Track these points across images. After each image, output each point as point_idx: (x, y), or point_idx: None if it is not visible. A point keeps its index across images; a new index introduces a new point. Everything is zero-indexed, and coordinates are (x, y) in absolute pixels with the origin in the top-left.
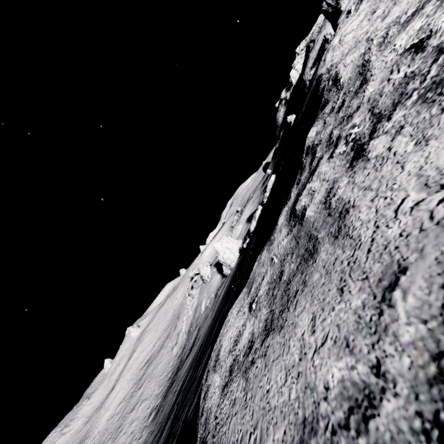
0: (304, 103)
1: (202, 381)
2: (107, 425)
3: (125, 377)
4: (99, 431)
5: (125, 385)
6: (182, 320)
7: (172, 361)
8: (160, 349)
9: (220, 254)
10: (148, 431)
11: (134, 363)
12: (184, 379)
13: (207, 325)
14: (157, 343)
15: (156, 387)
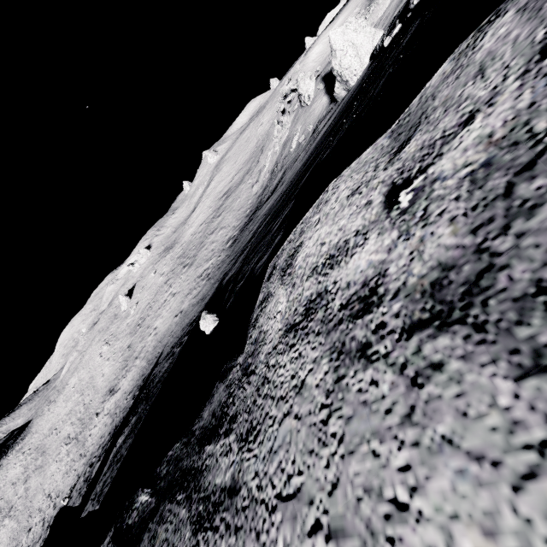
0: None
1: (276, 242)
2: (191, 239)
3: (204, 202)
4: (185, 241)
5: (205, 210)
6: (265, 156)
7: (251, 200)
8: (239, 183)
9: (337, 57)
10: (226, 254)
11: (213, 192)
12: (261, 222)
13: (295, 168)
14: (236, 176)
15: (234, 220)
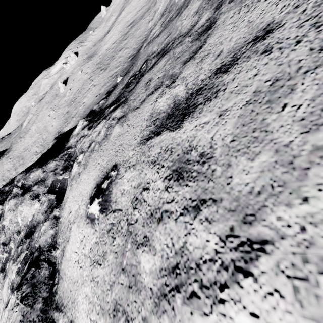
0: None
1: None
2: (106, 52)
3: (116, 27)
4: (102, 54)
5: (116, 33)
6: (161, 0)
7: (147, 32)
8: (141, 18)
9: None
10: (128, 64)
11: (123, 20)
12: None
13: None
14: (140, 11)
15: (134, 44)
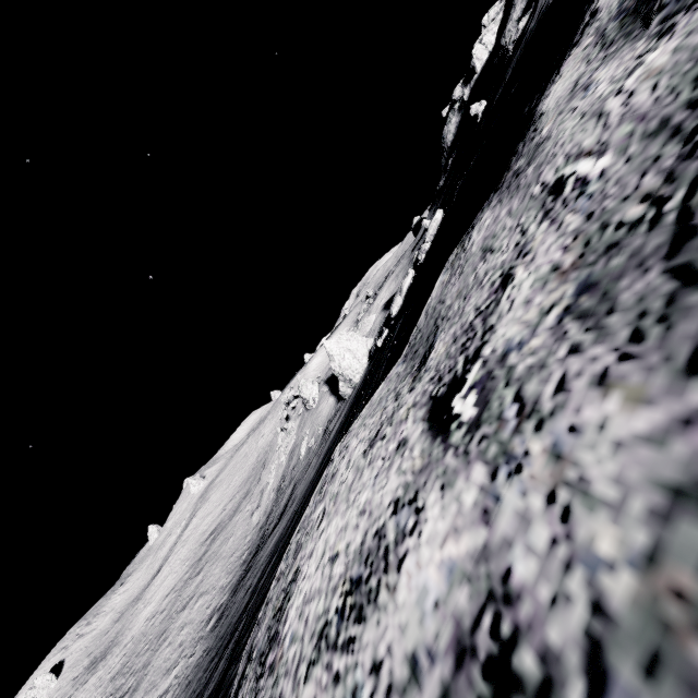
0: (509, 68)
1: None
2: (145, 628)
3: (177, 554)
4: (133, 637)
5: (177, 567)
6: (269, 470)
7: (250, 535)
8: (233, 514)
9: (336, 361)
10: (204, 647)
11: (193, 534)
12: (264, 568)
13: (307, 479)
14: (229, 504)
15: (223, 574)
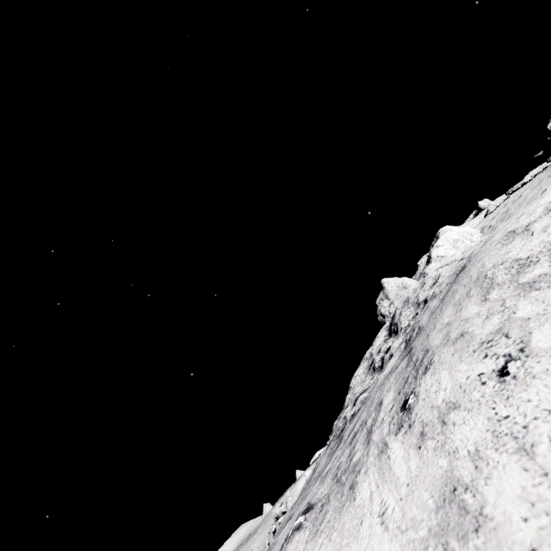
0: None
1: None
2: None
3: None
4: None
5: None
6: None
7: None
8: None
9: None
10: None
11: None
12: None
13: None
14: None
15: None
